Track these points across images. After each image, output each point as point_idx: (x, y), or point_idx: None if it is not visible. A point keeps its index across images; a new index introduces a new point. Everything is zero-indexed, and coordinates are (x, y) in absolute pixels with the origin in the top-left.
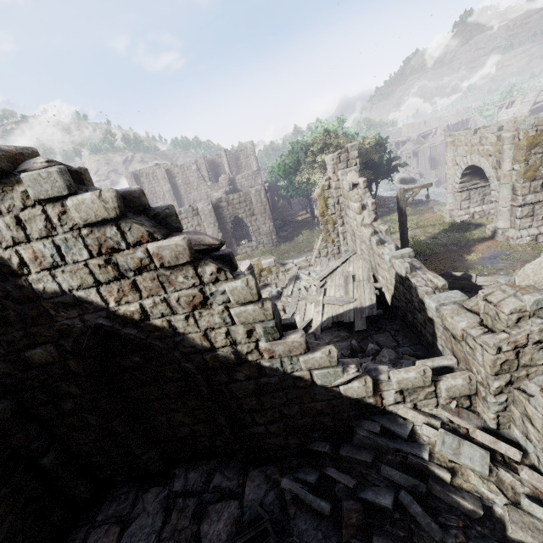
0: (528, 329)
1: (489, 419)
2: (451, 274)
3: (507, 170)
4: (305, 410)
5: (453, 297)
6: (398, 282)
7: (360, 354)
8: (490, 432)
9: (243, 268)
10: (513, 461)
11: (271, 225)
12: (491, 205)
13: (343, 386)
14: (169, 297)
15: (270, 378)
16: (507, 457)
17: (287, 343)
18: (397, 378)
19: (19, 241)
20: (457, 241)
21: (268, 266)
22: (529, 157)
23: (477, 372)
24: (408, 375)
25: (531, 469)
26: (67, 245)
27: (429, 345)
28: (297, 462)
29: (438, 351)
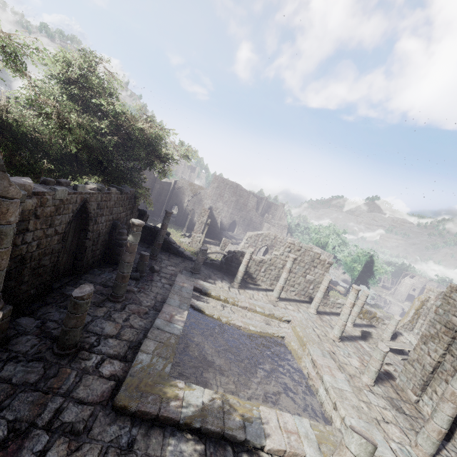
0: None
1: None
2: None
3: None
4: None
5: None
6: None
7: None
8: None
9: (397, 318)
10: None
11: None
12: None
13: None
14: None
15: None
16: None
17: None
18: None
19: None
20: None
21: (378, 317)
22: None
23: None
24: None
25: None
26: None
27: None
28: None
29: None
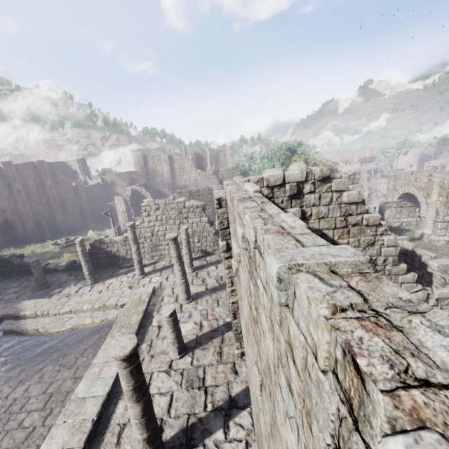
0: None
1: None
2: None
3: (434, 199)
4: None
5: (445, 262)
6: (401, 254)
7: None
8: None
9: None
10: None
11: None
12: (413, 219)
13: (413, 293)
14: (361, 238)
15: None
16: None
17: (399, 268)
18: (438, 292)
19: (315, 205)
20: None
21: None
22: (448, 195)
23: None
24: (444, 291)
25: None
26: (333, 210)
27: None
28: None
29: None
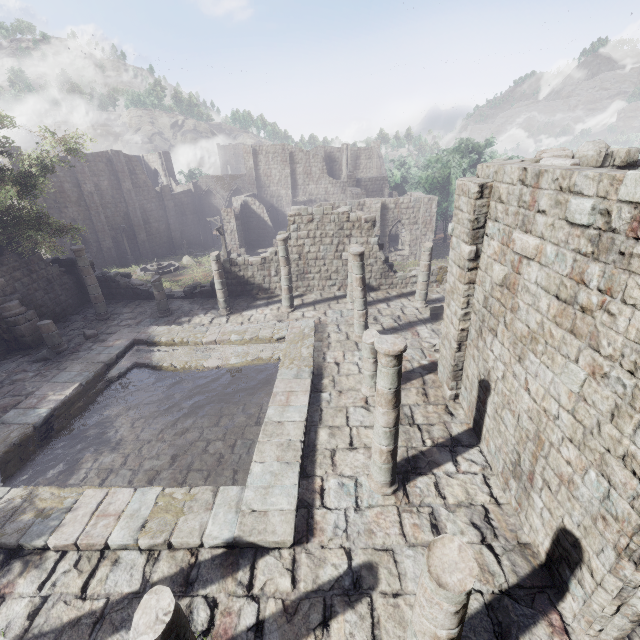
0: None
1: None
2: None
3: None
4: None
5: None
6: None
7: None
8: None
9: None
10: None
11: (431, 238)
12: None
13: None
14: None
15: None
16: None
17: None
18: None
19: None
20: None
21: None
22: None
23: None
24: None
25: None
26: None
27: None
28: None
29: None
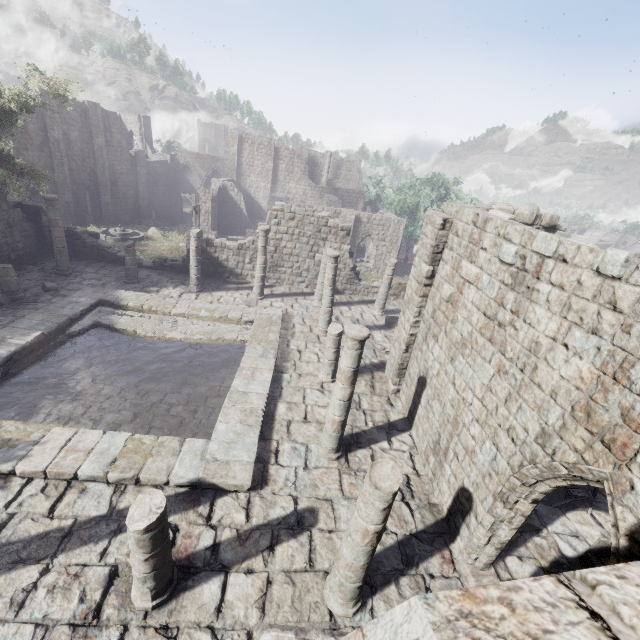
0: None
1: None
2: None
3: None
4: None
5: None
6: None
7: None
8: None
9: None
10: None
11: (395, 256)
12: None
13: None
14: None
15: None
16: None
17: None
18: None
19: None
20: None
21: None
22: None
23: None
24: None
25: None
26: None
27: None
28: None
29: None
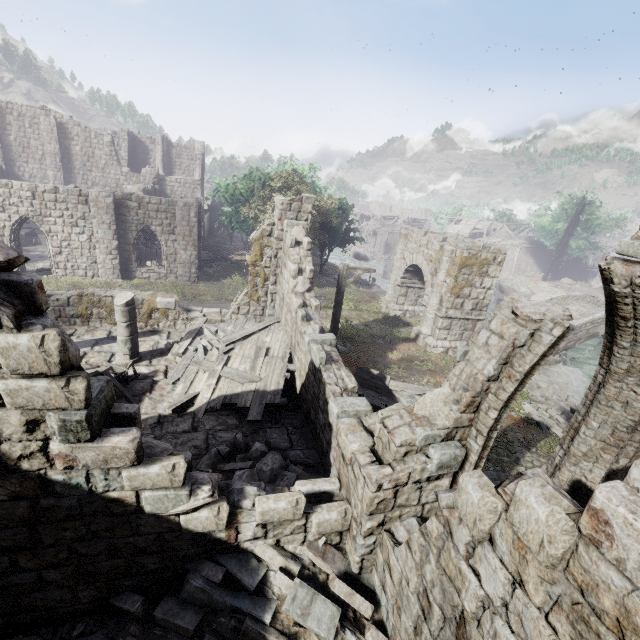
0: (412, 467)
1: (354, 562)
2: (369, 371)
3: (441, 280)
4: (118, 547)
5: (358, 405)
6: (311, 371)
7: (239, 455)
8: (351, 577)
9: (120, 301)
10: (364, 617)
11: (195, 254)
12: (422, 308)
13: (185, 515)
14: None
15: (61, 499)
16: (359, 612)
17: (103, 448)
18: (262, 508)
19: None
20: (386, 335)
21: (165, 307)
22: (459, 275)
23: (354, 506)
24: (277, 505)
25: (379, 626)
26: None
27: (323, 453)
28: (84, 626)
29: (329, 463)
